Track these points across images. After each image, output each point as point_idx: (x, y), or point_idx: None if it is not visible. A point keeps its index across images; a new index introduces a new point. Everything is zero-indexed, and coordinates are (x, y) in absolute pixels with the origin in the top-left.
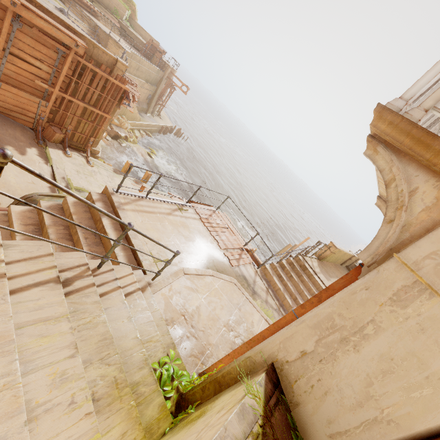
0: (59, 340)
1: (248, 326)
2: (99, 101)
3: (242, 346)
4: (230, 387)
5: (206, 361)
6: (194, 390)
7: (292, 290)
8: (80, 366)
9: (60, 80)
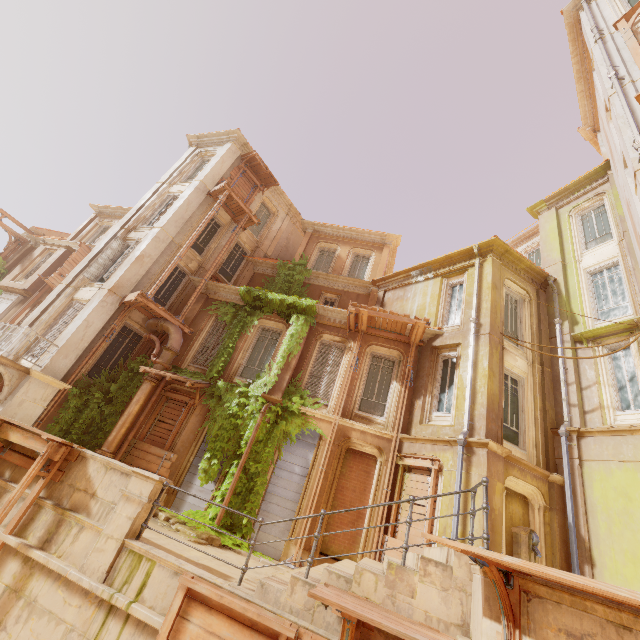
0: None
1: None
2: None
3: None
4: None
5: None
6: None
7: None
8: None
9: None
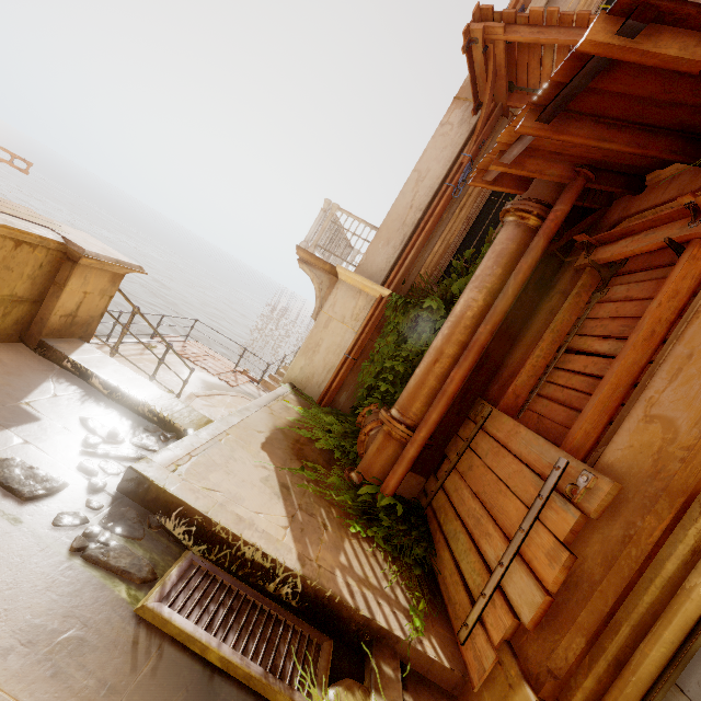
0: None
1: None
2: None
3: None
4: None
5: None
6: None
7: None
8: None
9: None
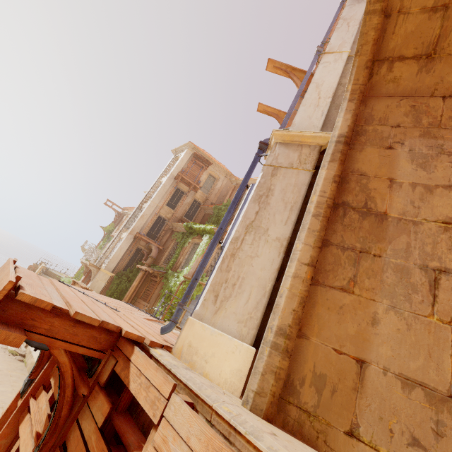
0: None
1: None
2: None
3: None
4: None
5: None
6: None
7: None
8: None
9: None
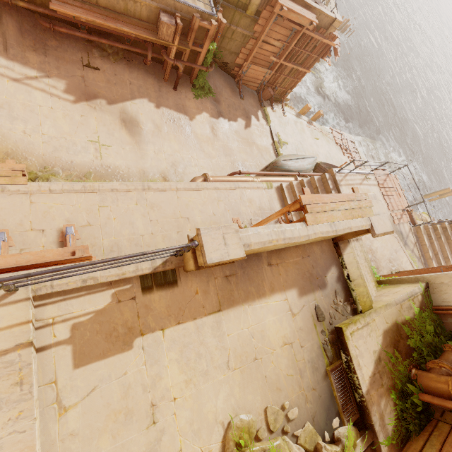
0: (362, 257)
1: (399, 263)
2: (305, 59)
3: (406, 273)
4: (405, 283)
5: (379, 272)
6: (385, 280)
7: (436, 248)
8: (367, 265)
9: (286, 52)
